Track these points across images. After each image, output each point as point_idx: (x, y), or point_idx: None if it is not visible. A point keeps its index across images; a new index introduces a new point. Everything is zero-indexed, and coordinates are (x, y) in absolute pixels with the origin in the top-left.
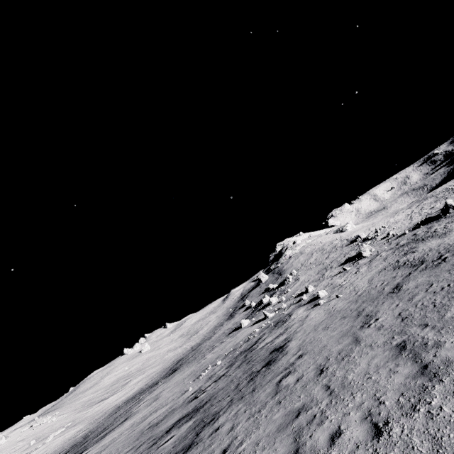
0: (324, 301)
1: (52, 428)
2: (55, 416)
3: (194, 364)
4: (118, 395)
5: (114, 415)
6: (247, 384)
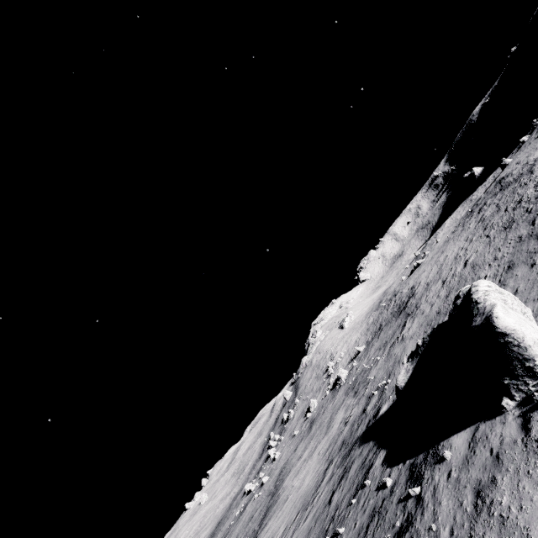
0: (257, 495)
1: None
2: None
3: None
4: None
5: None
6: None
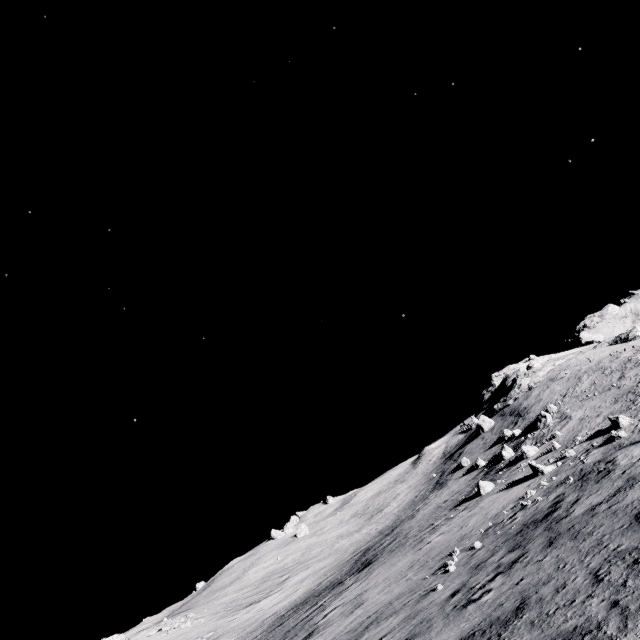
0: None
1: (187, 638)
2: (189, 618)
3: (406, 552)
4: (275, 598)
5: (280, 627)
6: (634, 572)
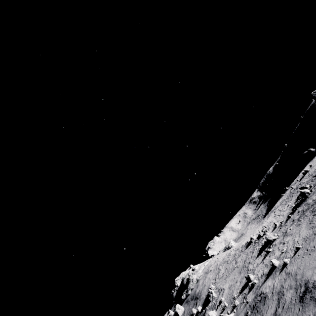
0: (288, 258)
1: None
2: None
3: None
4: None
5: None
6: None
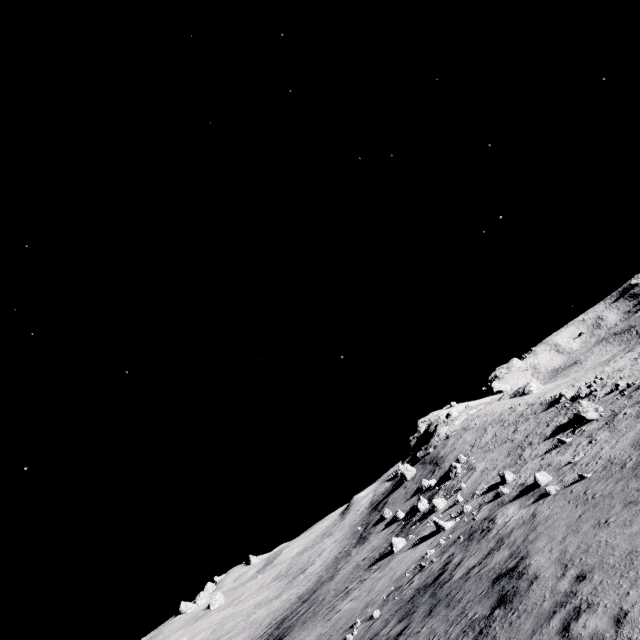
0: (556, 487)
1: None
2: None
3: (316, 623)
4: None
5: None
6: None
